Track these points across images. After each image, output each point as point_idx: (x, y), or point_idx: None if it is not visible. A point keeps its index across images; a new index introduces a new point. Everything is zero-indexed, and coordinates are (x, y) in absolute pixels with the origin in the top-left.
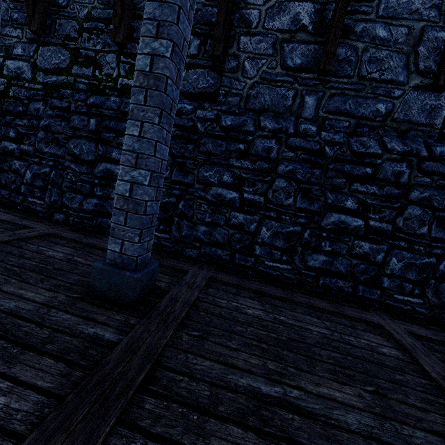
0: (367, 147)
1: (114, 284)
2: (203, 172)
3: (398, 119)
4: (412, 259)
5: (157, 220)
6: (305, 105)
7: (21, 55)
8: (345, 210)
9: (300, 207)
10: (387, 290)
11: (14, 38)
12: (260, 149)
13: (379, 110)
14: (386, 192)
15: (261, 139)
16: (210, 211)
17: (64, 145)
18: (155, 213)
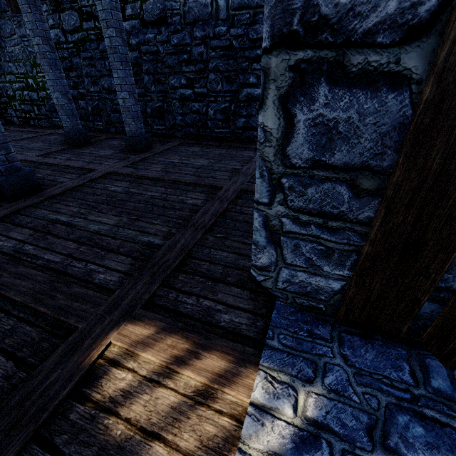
0: (258, 33)
1: (132, 144)
2: (170, 81)
3: None
4: None
5: (157, 119)
6: (219, 8)
7: (54, 24)
8: (250, 85)
9: (226, 90)
10: None
11: (45, 13)
12: (196, 55)
13: None
14: None
15: (195, 47)
16: (180, 106)
17: (99, 84)
18: (138, 111)
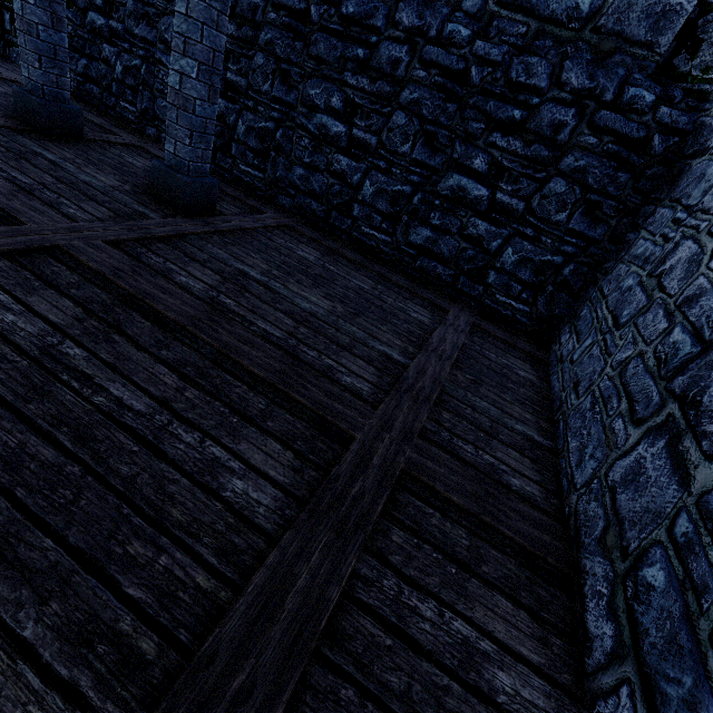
0: (531, 75)
1: (169, 185)
2: (308, 89)
3: (603, 28)
4: (531, 254)
5: (253, 152)
6: None
7: None
8: (471, 172)
9: (417, 159)
10: (491, 289)
11: None
12: (384, 61)
13: (579, 7)
14: (533, 153)
15: (389, 43)
16: (311, 148)
17: (155, 26)
18: (210, 118)
